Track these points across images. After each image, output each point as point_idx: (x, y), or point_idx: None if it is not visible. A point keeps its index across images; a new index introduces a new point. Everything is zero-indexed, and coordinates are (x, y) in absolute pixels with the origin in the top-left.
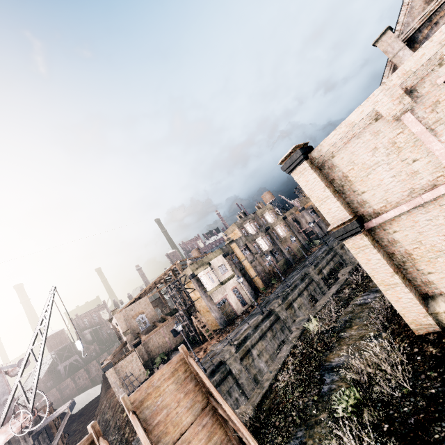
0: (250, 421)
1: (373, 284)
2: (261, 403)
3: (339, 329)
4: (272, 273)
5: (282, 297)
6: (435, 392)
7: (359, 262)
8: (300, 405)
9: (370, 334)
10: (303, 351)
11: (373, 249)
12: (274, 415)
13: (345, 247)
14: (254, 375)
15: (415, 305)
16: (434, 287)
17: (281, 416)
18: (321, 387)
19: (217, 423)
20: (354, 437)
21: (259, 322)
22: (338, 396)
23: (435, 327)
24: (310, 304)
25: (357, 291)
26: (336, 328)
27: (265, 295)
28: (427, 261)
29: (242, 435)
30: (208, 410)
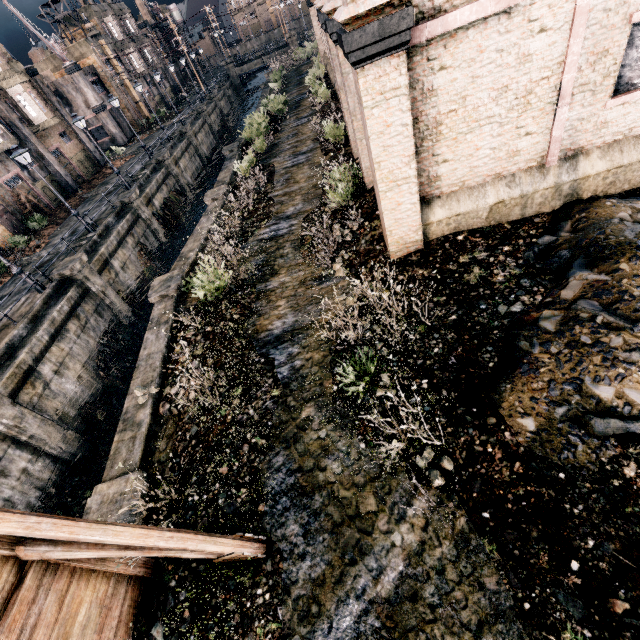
0: (144, 501)
1: (277, 208)
2: (146, 454)
3: (255, 279)
4: (28, 206)
5: (84, 251)
6: (457, 318)
7: (368, 130)
8: (252, 416)
9: (314, 274)
10: (206, 329)
11: (407, 101)
12: (207, 459)
13: (181, 165)
14: (57, 409)
15: (414, 214)
16: (437, 186)
17: (225, 454)
18: (276, 373)
19: (76, 580)
20: (382, 417)
21: (38, 309)
22: (342, 373)
23: (420, 244)
24: (142, 260)
25: (254, 221)
26: (248, 279)
27: (26, 254)
28: (453, 138)
29: (176, 552)
30: (35, 583)
